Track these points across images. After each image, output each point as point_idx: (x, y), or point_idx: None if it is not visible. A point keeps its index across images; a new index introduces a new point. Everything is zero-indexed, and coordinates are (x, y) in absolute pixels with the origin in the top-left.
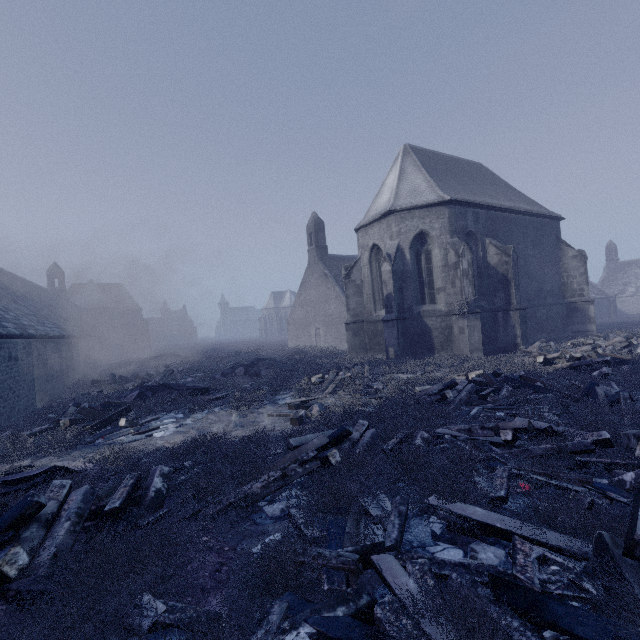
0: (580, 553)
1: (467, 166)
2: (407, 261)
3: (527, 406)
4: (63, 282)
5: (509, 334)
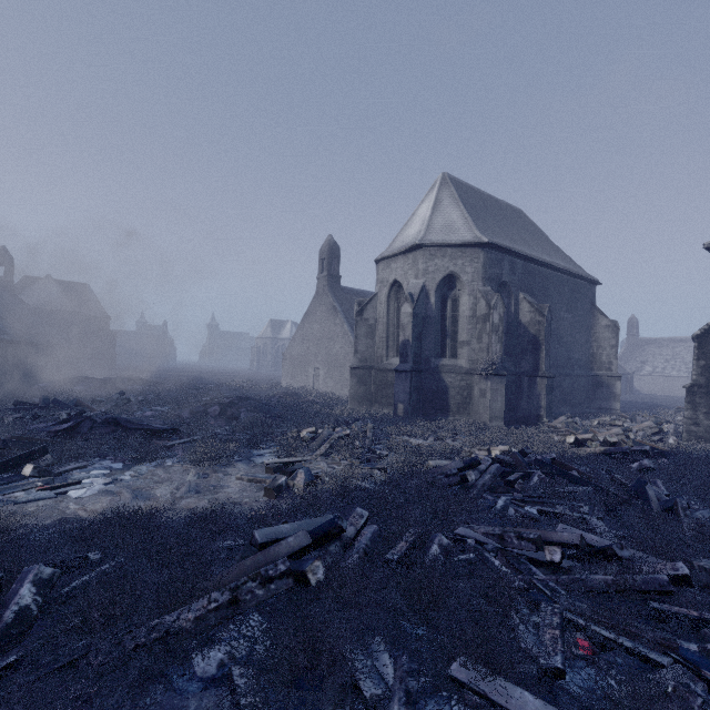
0: None
1: (507, 210)
2: (431, 305)
3: (564, 502)
4: (11, 272)
5: (533, 403)
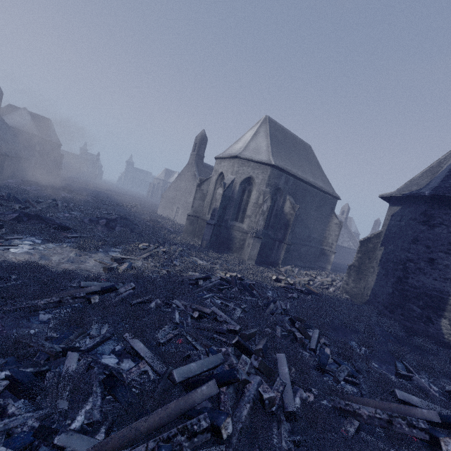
0: (160, 373)
1: (300, 145)
2: (235, 191)
3: (236, 302)
4: None
5: (277, 256)
